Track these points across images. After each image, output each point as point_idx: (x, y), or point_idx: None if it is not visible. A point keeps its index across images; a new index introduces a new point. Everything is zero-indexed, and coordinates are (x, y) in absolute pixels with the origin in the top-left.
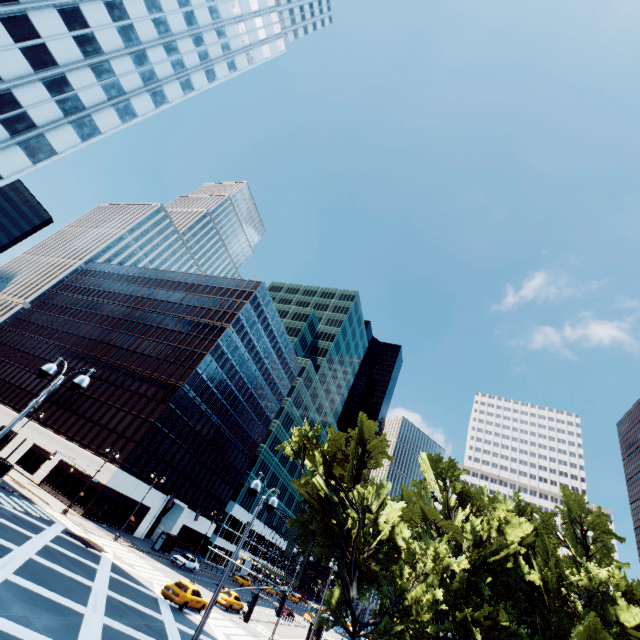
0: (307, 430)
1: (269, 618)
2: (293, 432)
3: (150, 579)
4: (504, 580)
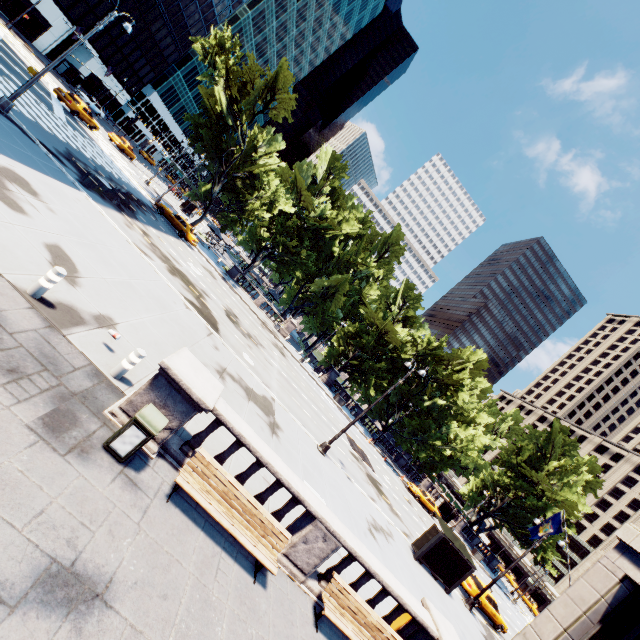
0: (226, 38)
1: (157, 181)
2: (213, 33)
3: (46, 81)
4: (321, 244)
